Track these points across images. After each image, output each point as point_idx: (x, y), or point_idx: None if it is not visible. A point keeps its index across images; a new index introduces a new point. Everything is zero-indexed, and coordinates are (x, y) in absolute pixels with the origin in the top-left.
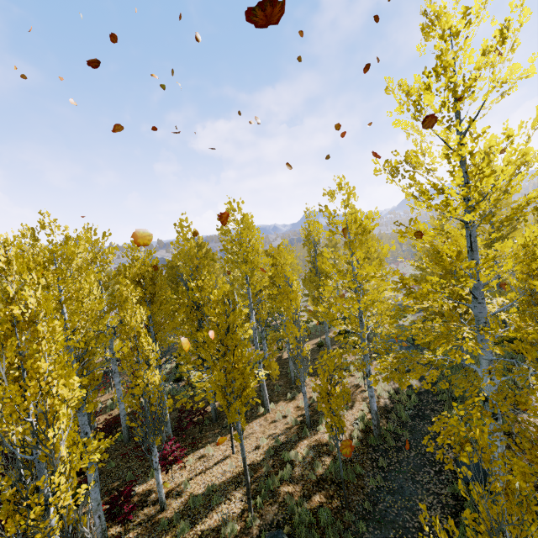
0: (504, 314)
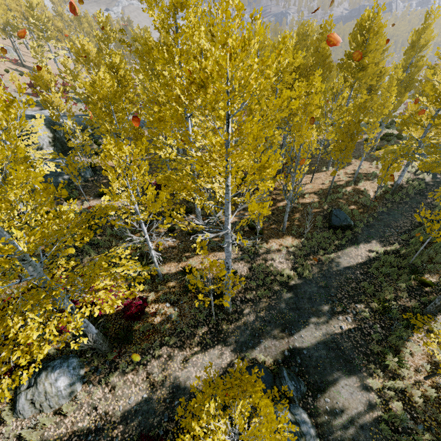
0: None
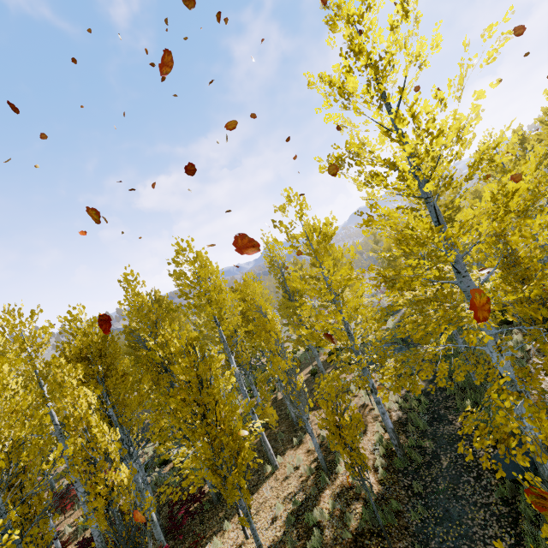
0: (488, 284)
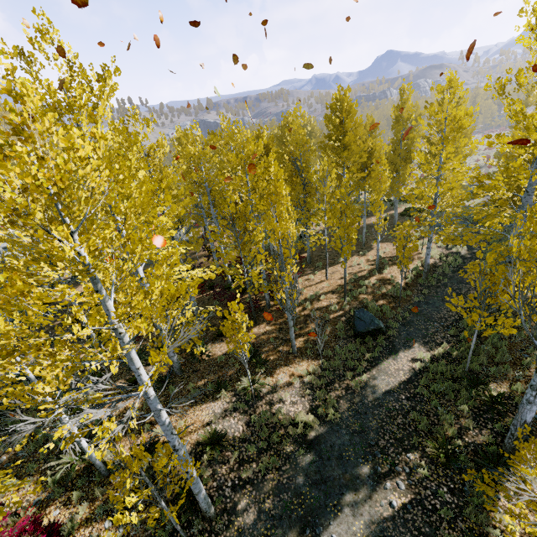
0: None
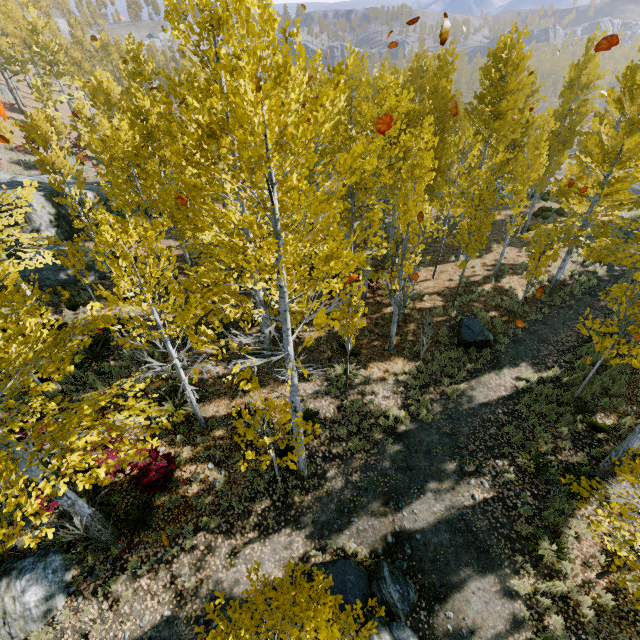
0: None
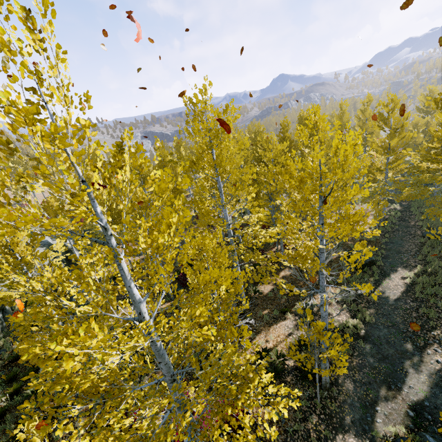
0: None
